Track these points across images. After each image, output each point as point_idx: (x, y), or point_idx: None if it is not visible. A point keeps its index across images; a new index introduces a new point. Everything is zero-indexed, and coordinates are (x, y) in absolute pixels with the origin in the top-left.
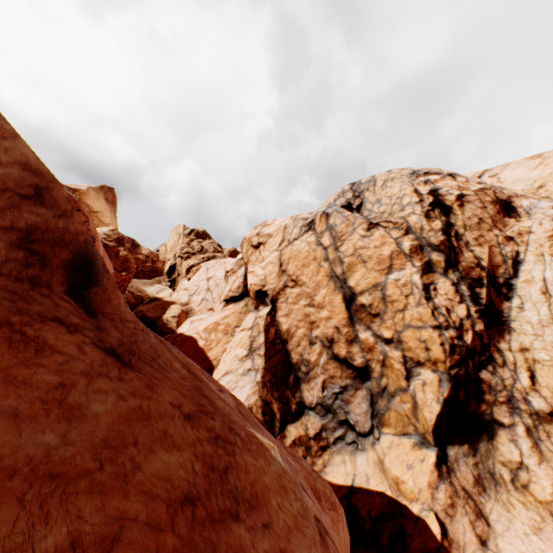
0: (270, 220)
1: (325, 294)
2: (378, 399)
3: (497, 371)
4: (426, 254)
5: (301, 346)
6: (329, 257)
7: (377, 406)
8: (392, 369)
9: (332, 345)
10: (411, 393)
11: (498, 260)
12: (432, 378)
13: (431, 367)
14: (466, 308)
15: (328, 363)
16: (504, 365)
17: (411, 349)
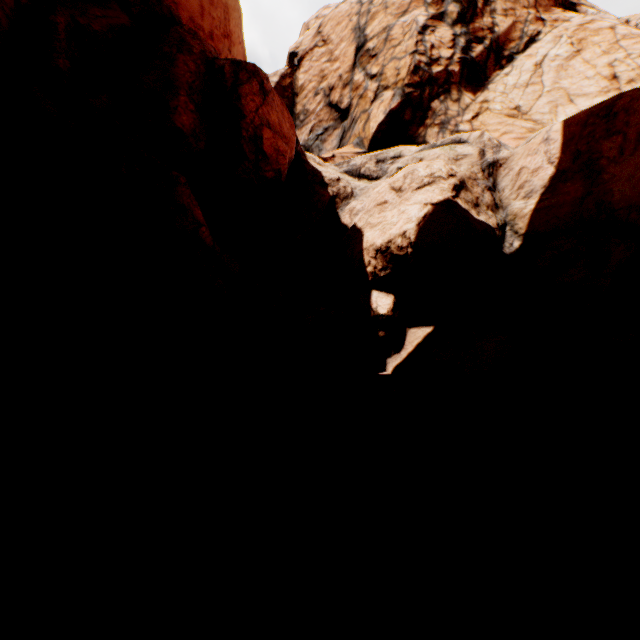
0: (333, 4)
1: (344, 47)
2: (347, 134)
3: (447, 102)
4: (445, 6)
5: (307, 99)
6: (361, 12)
7: (344, 141)
8: (365, 99)
9: (331, 93)
10: (369, 113)
11: (515, 36)
12: (389, 95)
13: (393, 88)
14: (451, 54)
15: (322, 110)
16: (456, 102)
17: (387, 79)
